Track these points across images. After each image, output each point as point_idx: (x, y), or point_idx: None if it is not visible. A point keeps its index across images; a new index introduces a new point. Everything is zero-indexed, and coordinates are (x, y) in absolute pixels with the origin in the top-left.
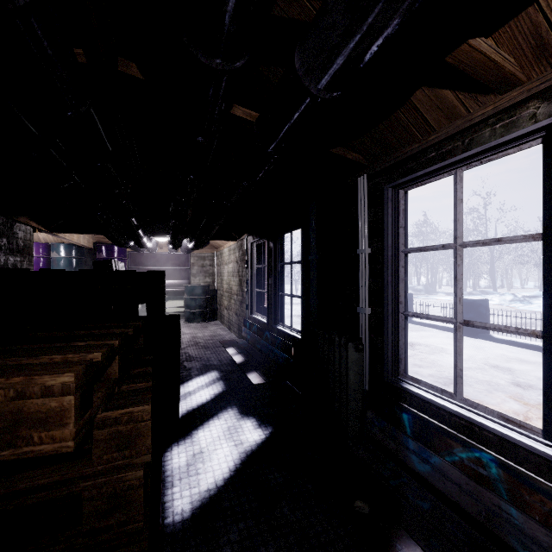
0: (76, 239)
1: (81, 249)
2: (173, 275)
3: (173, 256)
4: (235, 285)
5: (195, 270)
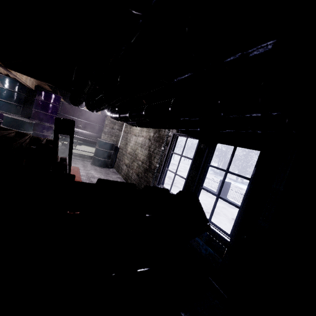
0: (24, 79)
1: (24, 87)
2: (90, 128)
3: (94, 115)
4: (141, 155)
5: (106, 129)
